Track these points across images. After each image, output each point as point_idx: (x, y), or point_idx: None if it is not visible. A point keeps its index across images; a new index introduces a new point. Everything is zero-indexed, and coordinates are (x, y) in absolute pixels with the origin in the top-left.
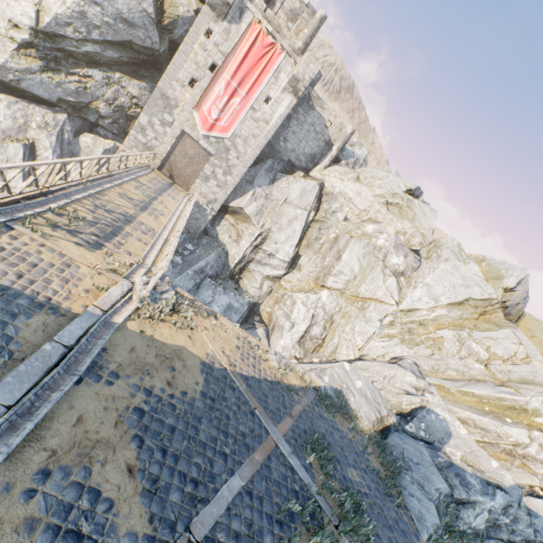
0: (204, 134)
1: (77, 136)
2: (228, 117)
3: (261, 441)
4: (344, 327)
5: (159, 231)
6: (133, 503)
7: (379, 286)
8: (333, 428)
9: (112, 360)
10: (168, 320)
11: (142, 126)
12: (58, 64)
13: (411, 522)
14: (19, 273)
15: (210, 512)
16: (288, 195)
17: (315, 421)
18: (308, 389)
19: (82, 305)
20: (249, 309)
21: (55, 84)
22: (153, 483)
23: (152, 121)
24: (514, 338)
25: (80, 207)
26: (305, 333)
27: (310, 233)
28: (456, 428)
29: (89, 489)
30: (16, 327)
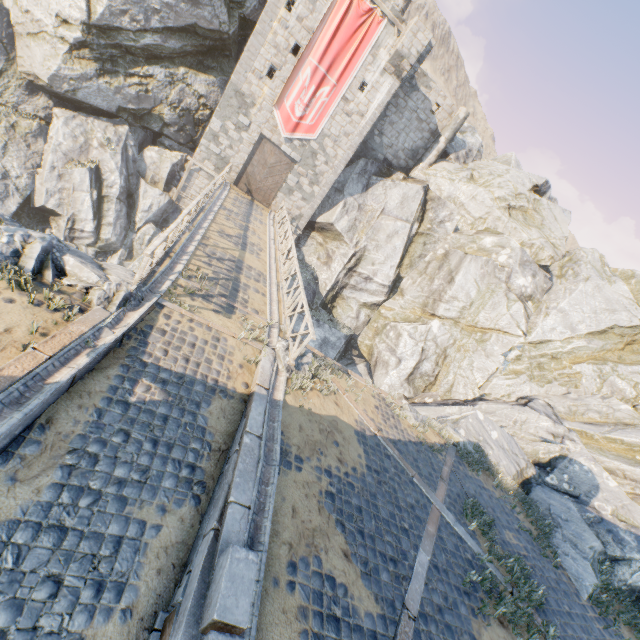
0: (286, 137)
1: (140, 150)
2: (315, 113)
3: (428, 512)
4: (459, 363)
5: (268, 274)
6: (359, 586)
7: (502, 314)
8: (480, 487)
9: (291, 443)
10: (313, 387)
11: (214, 133)
12: (115, 65)
13: (569, 582)
14: (186, 357)
15: (414, 589)
16: (385, 204)
17: (463, 482)
18: (447, 446)
19: (242, 382)
20: (346, 342)
21: (113, 90)
22: (365, 565)
23: (225, 126)
24: None
25: (198, 262)
26: (414, 370)
27: (412, 250)
28: (603, 480)
29: (326, 577)
30: (203, 417)
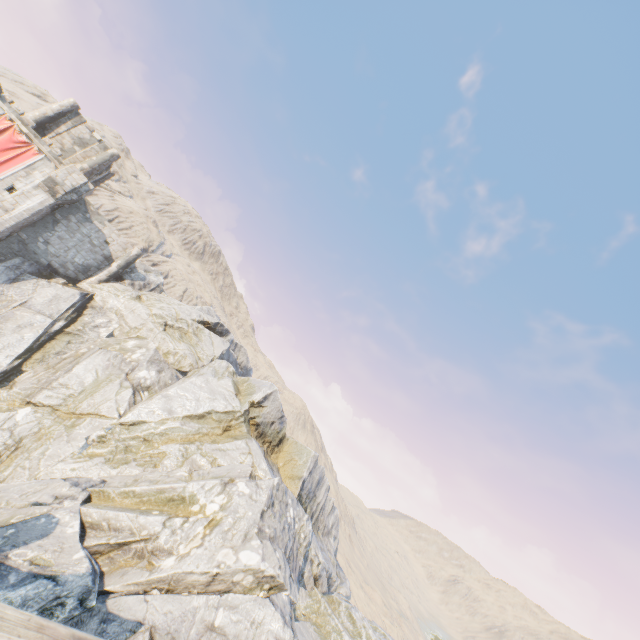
0: None
1: None
2: None
3: None
4: (31, 453)
5: None
6: None
7: (109, 399)
8: None
9: None
10: None
11: None
12: None
13: None
14: None
15: None
16: (30, 298)
17: None
18: None
19: None
20: None
21: None
22: None
23: None
24: (246, 449)
25: None
26: None
27: (52, 346)
28: (65, 528)
29: None
30: None
